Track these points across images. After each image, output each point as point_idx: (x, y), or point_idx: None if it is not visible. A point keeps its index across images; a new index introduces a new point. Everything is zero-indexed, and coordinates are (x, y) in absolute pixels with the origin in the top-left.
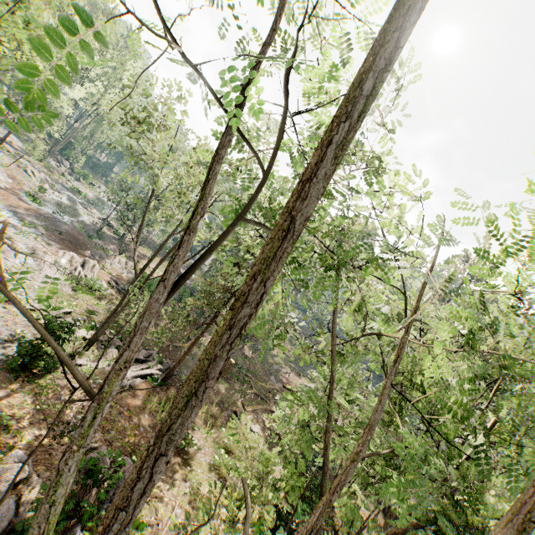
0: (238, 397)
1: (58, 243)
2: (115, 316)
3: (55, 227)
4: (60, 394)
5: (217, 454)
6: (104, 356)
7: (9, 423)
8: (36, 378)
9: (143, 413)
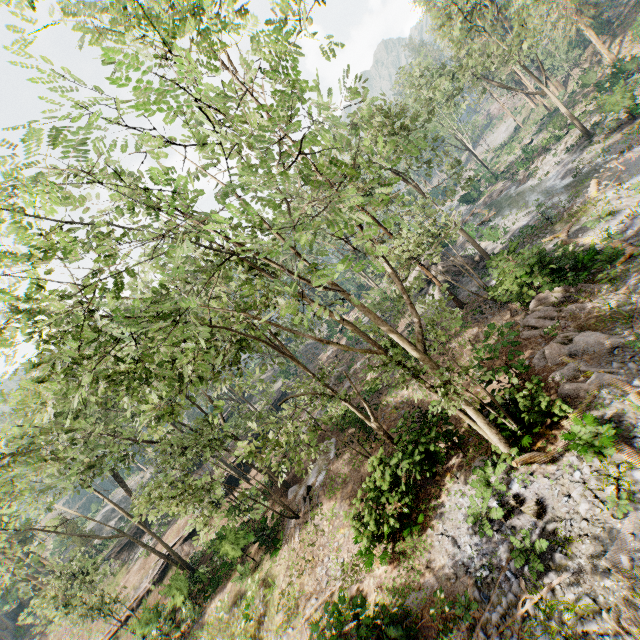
0: None
1: None
2: None
3: None
4: None
5: None
6: None
7: None
8: None
9: None
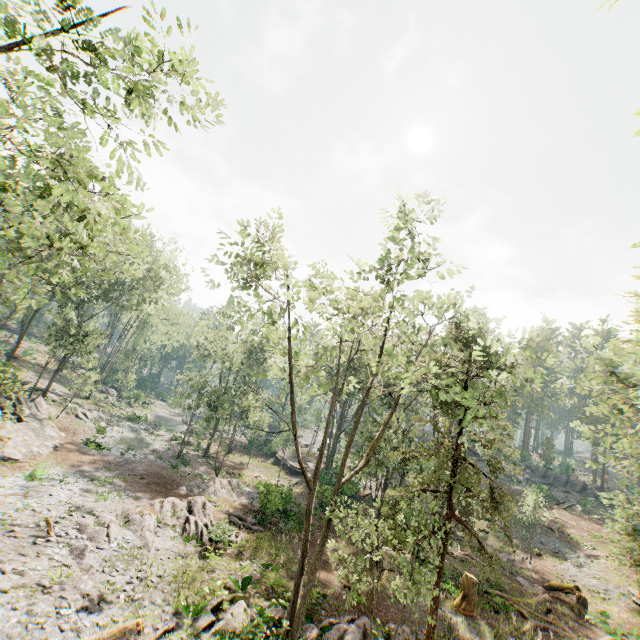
0: None
1: (145, 492)
2: (311, 578)
3: (131, 472)
4: None
5: None
6: None
7: None
8: None
9: None
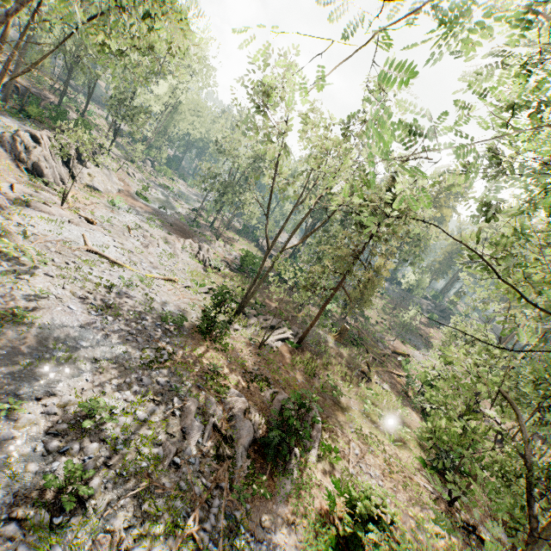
0: (359, 359)
1: (174, 233)
2: (257, 286)
3: (165, 220)
4: (235, 351)
5: (363, 404)
6: (249, 323)
7: (219, 369)
8: (215, 338)
9: (294, 369)
